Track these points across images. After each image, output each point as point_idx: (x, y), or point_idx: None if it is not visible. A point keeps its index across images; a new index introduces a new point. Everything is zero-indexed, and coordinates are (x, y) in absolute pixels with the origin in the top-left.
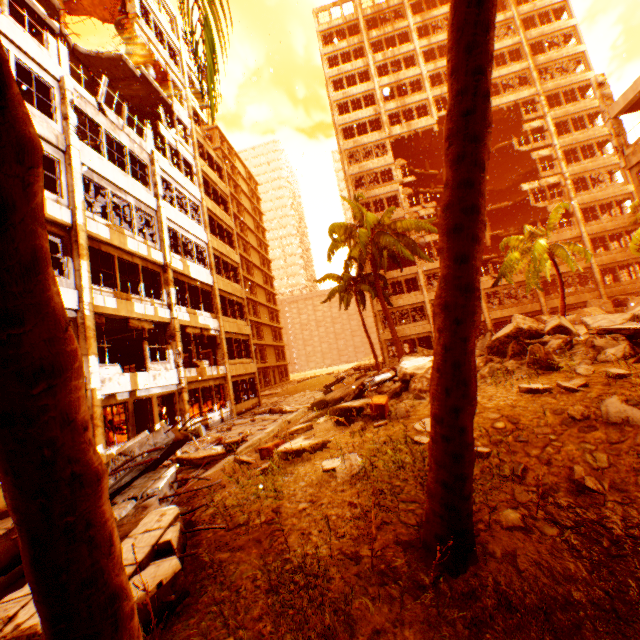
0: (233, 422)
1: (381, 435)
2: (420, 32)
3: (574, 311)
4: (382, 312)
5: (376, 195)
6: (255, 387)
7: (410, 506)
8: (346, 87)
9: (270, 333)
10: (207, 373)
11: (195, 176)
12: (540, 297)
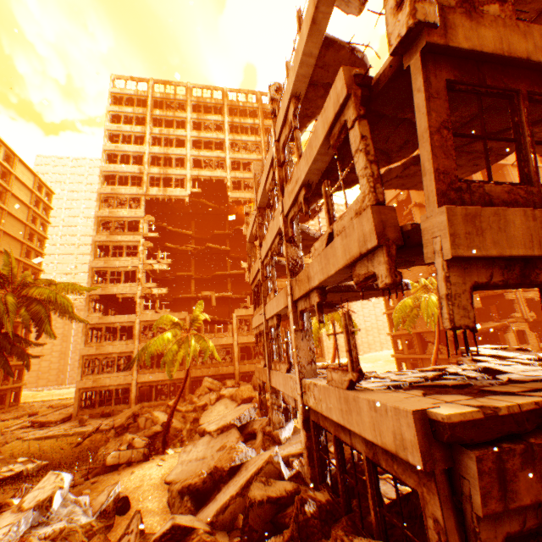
0: None
1: None
2: (199, 125)
3: (245, 383)
4: (88, 357)
5: (118, 240)
6: None
7: None
8: (121, 142)
9: None
10: None
11: None
12: (236, 361)
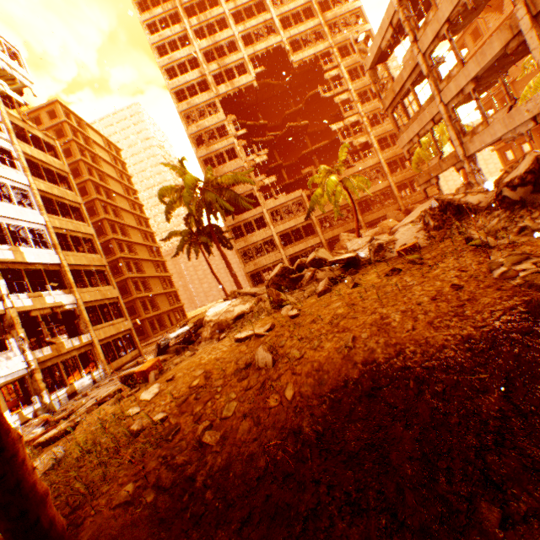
0: (101, 383)
1: (115, 409)
2: None
3: (380, 223)
4: (241, 250)
5: (216, 150)
6: (133, 341)
7: (58, 501)
8: (170, 52)
9: (159, 283)
10: (66, 346)
11: (17, 161)
12: (358, 215)
